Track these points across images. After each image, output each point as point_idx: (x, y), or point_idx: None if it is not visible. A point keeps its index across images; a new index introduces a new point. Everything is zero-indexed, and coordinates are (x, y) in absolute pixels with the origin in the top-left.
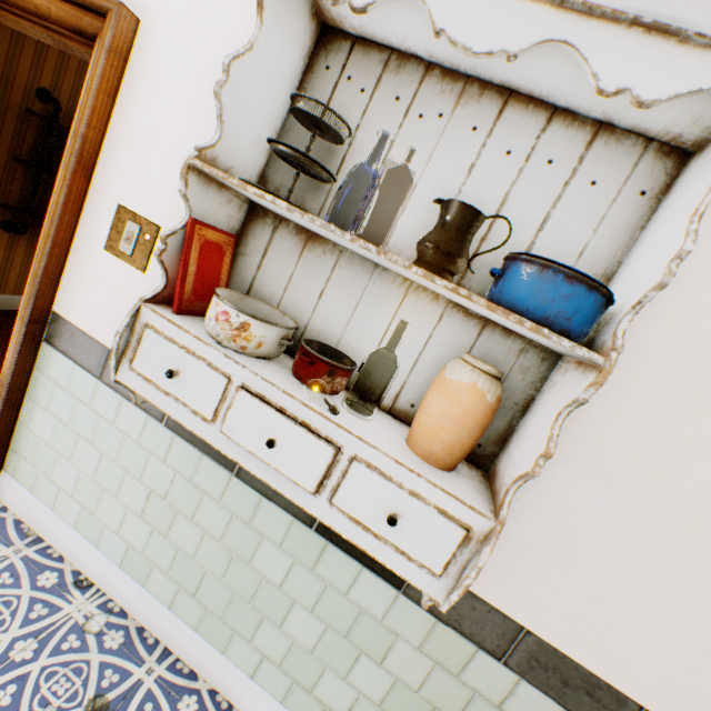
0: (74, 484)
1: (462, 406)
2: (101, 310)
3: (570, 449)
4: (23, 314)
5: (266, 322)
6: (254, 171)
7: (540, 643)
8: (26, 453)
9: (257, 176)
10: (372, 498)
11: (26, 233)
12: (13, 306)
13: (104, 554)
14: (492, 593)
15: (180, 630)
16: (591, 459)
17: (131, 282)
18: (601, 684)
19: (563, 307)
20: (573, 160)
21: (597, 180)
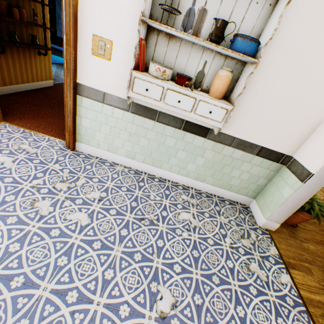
0: (104, 139)
1: (224, 81)
2: (97, 79)
3: (248, 89)
4: (70, 86)
5: (170, 69)
6: (149, 14)
7: (239, 140)
8: (83, 134)
9: (149, 15)
10: (205, 109)
11: (5, 53)
12: (12, 91)
13: (119, 155)
14: (228, 132)
15: (148, 167)
16: (253, 91)
17: (106, 66)
18: (252, 144)
19: (249, 49)
20: None
21: (258, 2)
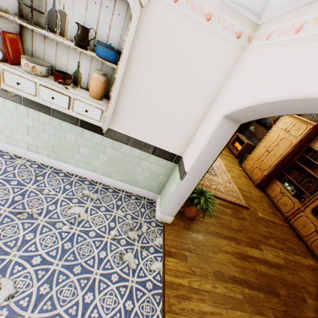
0: (1, 130)
1: (96, 83)
2: None
3: (131, 93)
4: None
5: (40, 65)
6: (16, 8)
7: (135, 139)
8: None
9: (18, 9)
10: (81, 108)
11: None
12: None
13: (22, 148)
14: (123, 131)
15: (53, 161)
16: (136, 95)
17: None
18: (147, 144)
19: (107, 55)
20: (113, 7)
21: (120, 14)
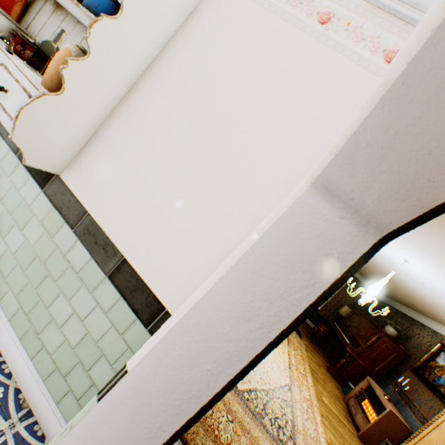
0: None
1: (60, 55)
2: None
3: (131, 120)
4: None
5: None
6: None
7: (92, 221)
8: None
9: None
10: (2, 84)
11: None
12: None
13: None
14: (80, 193)
15: None
16: (138, 126)
17: None
18: (111, 244)
19: (94, 1)
20: None
21: None
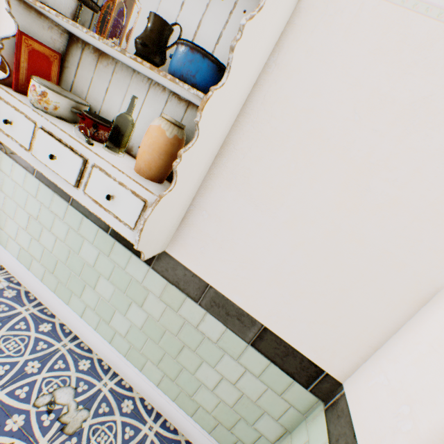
0: None
1: (153, 138)
2: None
3: (233, 181)
4: None
5: (57, 93)
6: (68, 11)
7: (216, 293)
8: None
9: (71, 15)
10: (103, 188)
11: None
12: None
13: (10, 253)
14: (194, 266)
15: (47, 293)
16: (243, 187)
17: None
18: (244, 314)
19: (190, 68)
20: None
21: (247, 10)
